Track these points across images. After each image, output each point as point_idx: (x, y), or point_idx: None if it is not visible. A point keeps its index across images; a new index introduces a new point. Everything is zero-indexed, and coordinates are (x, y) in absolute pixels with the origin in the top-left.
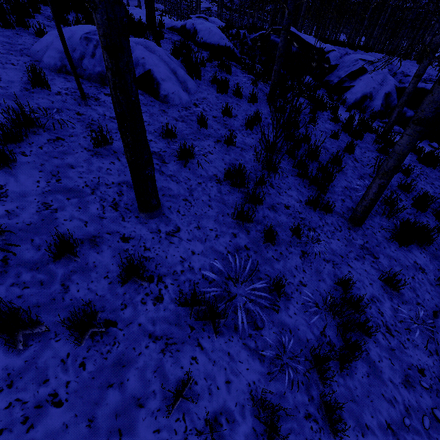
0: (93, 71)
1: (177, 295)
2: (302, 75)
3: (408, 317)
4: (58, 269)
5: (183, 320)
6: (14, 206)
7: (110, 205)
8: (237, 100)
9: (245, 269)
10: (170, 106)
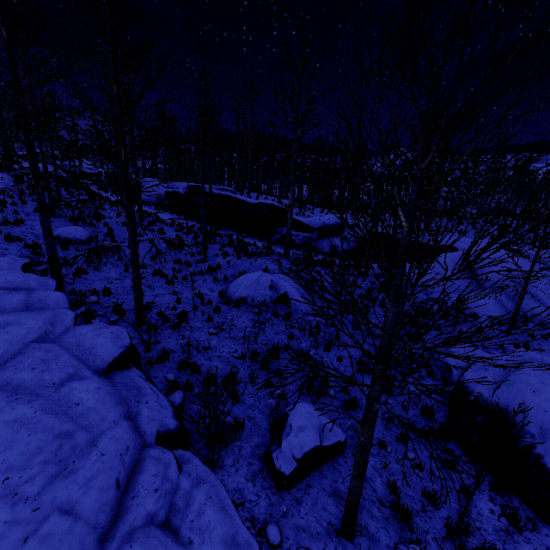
0: None
1: None
2: None
3: None
4: None
5: None
6: None
7: None
8: None
9: None
10: None
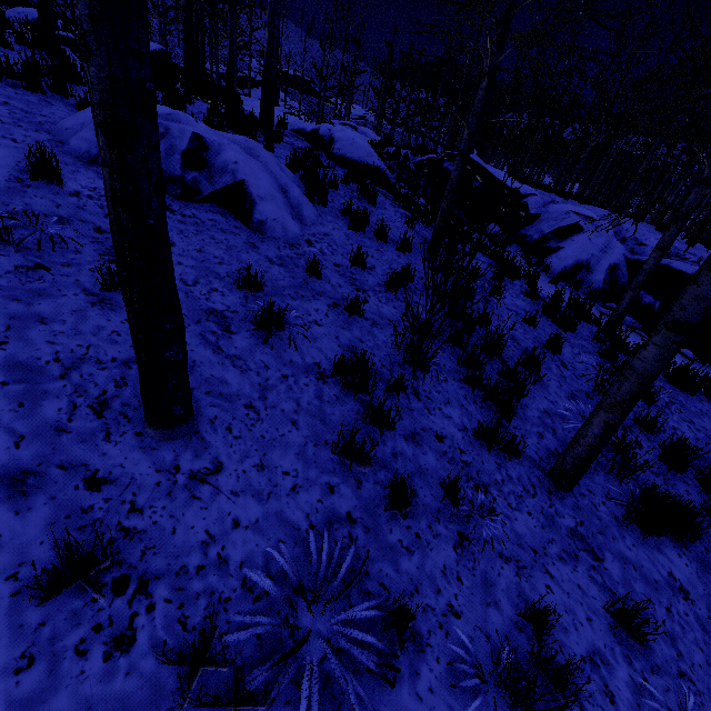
0: None
1: (170, 632)
2: (480, 223)
3: (665, 710)
4: None
5: (167, 704)
6: None
7: (90, 403)
8: (379, 244)
9: (340, 569)
10: (265, 238)
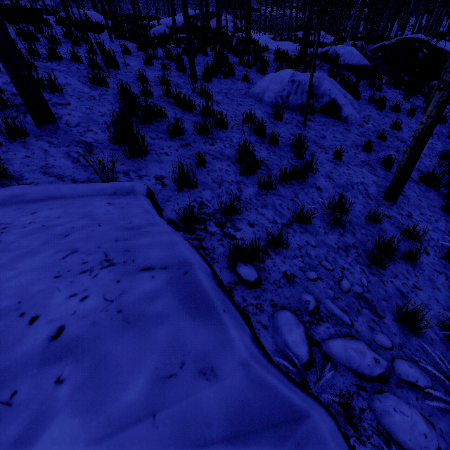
0: (295, 104)
1: (434, 253)
2: None
3: None
4: (371, 229)
5: (446, 266)
6: (328, 195)
7: (366, 196)
8: (395, 115)
9: None
10: (348, 125)
